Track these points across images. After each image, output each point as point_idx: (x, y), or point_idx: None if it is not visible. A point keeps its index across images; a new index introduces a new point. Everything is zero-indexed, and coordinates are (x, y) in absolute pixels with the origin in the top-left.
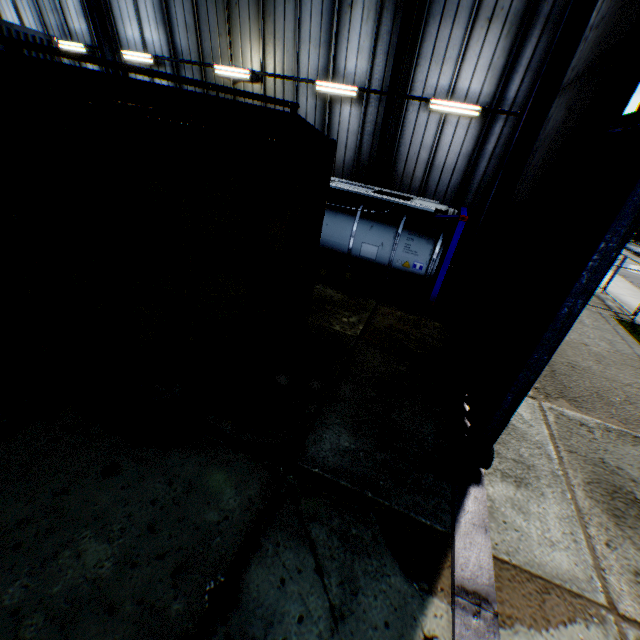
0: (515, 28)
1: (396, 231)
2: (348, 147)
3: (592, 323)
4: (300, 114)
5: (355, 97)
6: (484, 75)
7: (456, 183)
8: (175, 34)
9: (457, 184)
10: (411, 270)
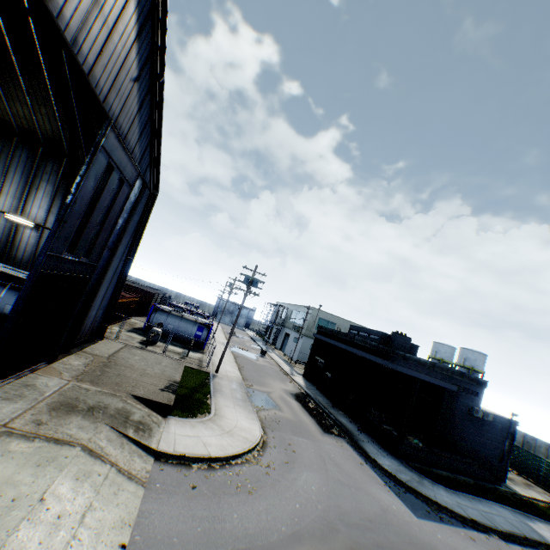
0: None
1: None
2: (28, 251)
3: (167, 364)
4: None
5: (34, 227)
6: None
7: None
8: None
9: None
10: None
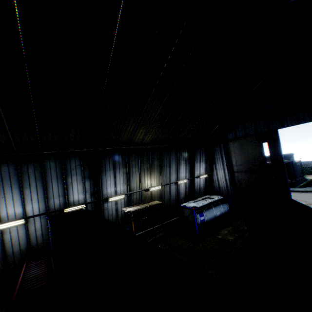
0: (205, 161)
1: (220, 205)
2: (183, 193)
3: None
4: (171, 191)
5: (186, 181)
6: (203, 169)
7: (204, 190)
8: (131, 184)
9: (204, 190)
10: (225, 212)
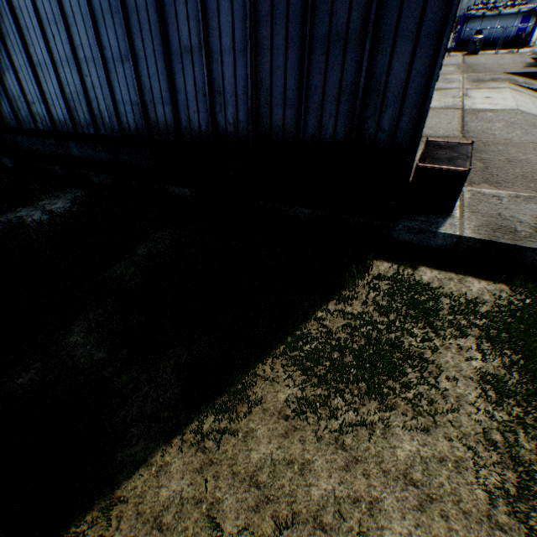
0: None
1: None
2: None
3: (509, 58)
4: None
5: None
6: None
7: None
8: None
9: None
10: None
